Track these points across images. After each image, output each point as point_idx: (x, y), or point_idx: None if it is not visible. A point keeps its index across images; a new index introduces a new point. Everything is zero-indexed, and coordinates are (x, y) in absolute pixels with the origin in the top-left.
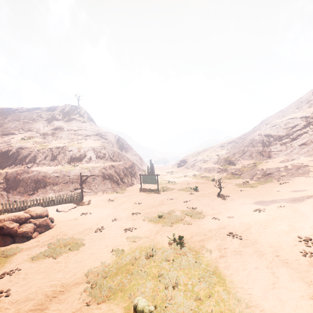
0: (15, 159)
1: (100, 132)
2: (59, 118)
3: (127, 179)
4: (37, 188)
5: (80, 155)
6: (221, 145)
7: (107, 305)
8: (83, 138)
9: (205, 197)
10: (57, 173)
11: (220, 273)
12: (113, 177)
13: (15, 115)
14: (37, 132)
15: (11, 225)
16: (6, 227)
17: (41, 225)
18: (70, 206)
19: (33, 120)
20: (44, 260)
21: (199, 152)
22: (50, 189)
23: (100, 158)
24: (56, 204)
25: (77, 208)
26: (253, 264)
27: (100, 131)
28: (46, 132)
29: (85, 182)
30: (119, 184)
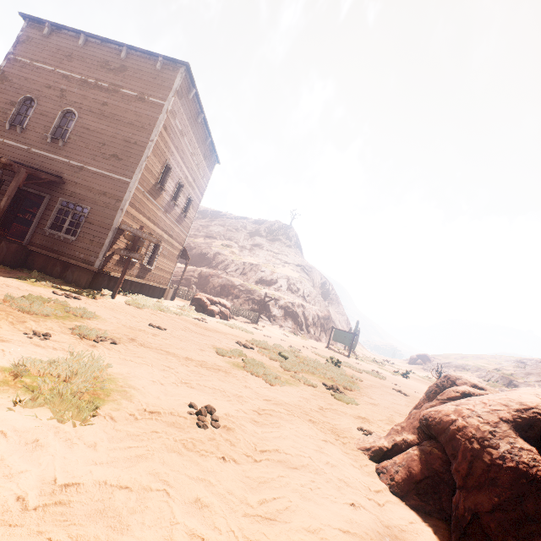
0: (210, 262)
1: (304, 264)
2: (263, 234)
3: (315, 331)
4: (221, 294)
5: (271, 279)
6: (519, 359)
7: (262, 349)
8: (281, 264)
9: (408, 382)
10: (243, 287)
11: (356, 384)
12: (298, 317)
13: (222, 220)
14: (236, 243)
15: (206, 300)
16: (203, 300)
17: (223, 313)
18: (245, 319)
19: (236, 229)
20: (224, 325)
21: (464, 355)
22: (231, 300)
23: (291, 291)
24: (232, 314)
25: (250, 324)
26: (394, 398)
27: (304, 263)
28: (245, 246)
29: (265, 308)
30: (301, 329)
